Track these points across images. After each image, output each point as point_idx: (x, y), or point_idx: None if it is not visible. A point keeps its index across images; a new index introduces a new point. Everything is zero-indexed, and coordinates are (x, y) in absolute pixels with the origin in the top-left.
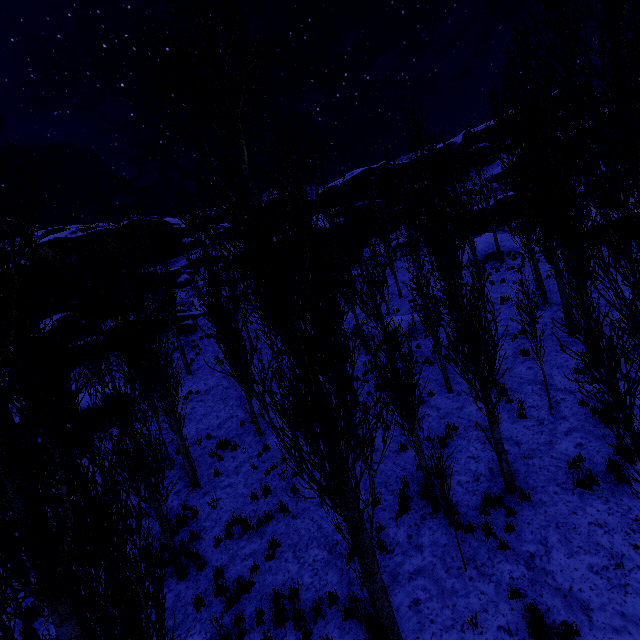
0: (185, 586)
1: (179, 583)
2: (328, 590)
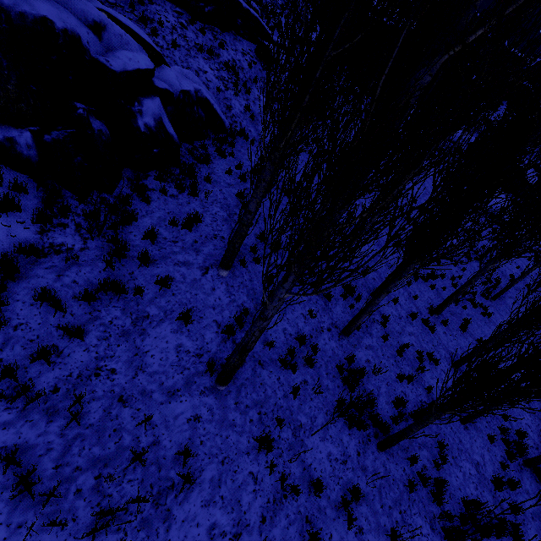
0: (386, 458)
1: (379, 452)
2: (490, 508)
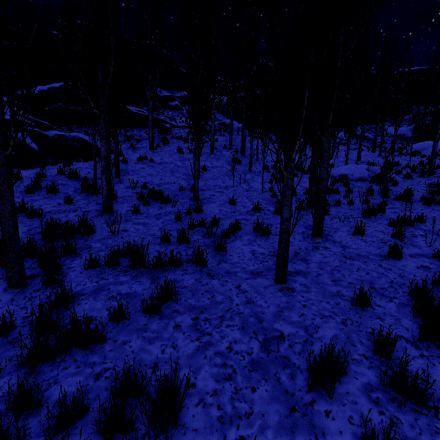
0: (10, 297)
1: (7, 290)
2: (252, 434)
